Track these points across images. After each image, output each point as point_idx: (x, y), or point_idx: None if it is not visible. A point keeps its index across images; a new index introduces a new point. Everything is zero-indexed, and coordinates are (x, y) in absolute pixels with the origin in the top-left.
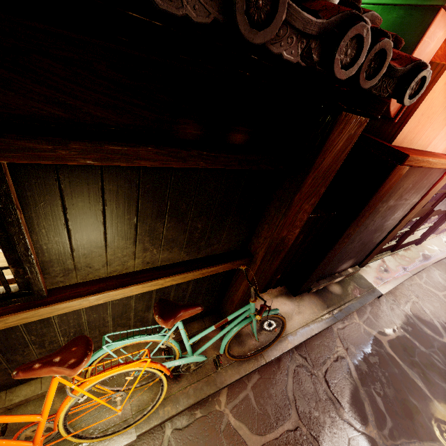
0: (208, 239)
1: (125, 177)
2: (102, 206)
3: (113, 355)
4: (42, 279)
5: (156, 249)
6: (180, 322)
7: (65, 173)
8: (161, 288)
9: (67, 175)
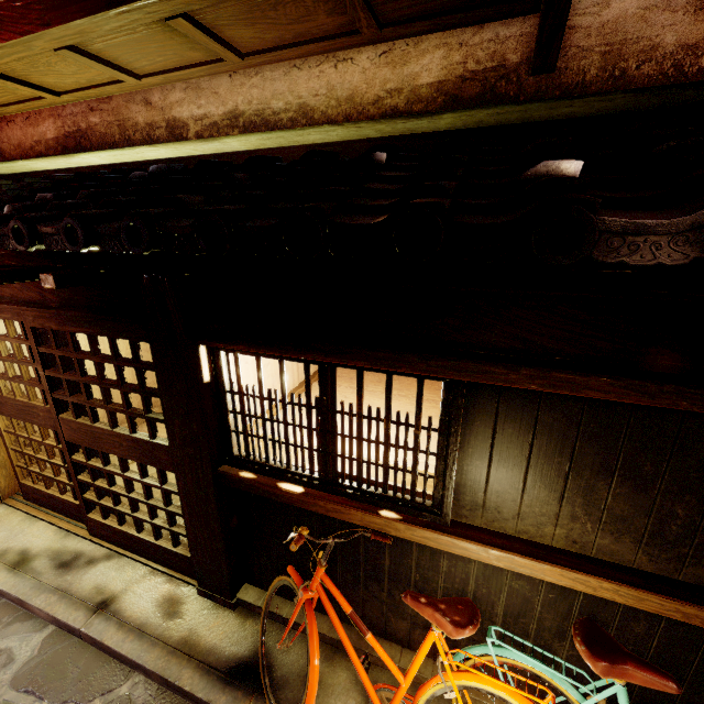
0: (700, 546)
1: (565, 409)
2: (531, 438)
3: (496, 665)
4: (452, 503)
5: (591, 523)
6: (623, 689)
7: (505, 397)
8: (590, 604)
9: (506, 399)
